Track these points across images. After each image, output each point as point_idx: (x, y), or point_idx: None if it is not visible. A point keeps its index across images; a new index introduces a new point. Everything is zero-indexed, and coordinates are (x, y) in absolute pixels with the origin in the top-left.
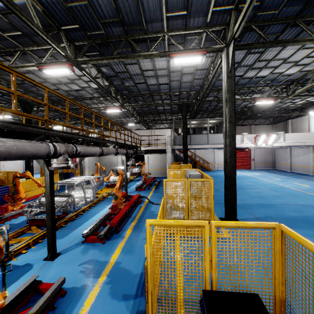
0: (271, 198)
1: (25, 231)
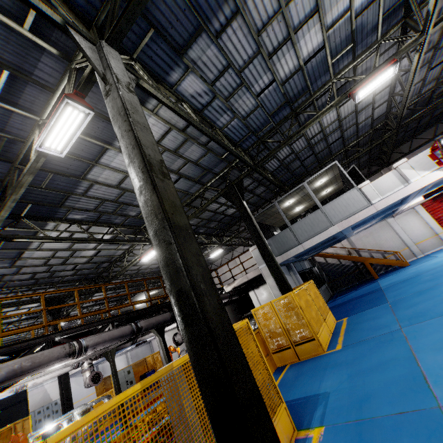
0: None
1: None
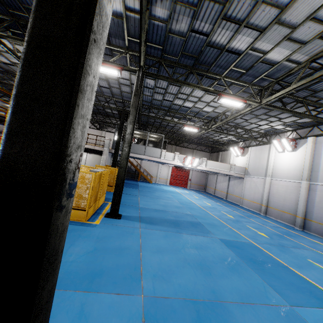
0: (170, 207)
1: None
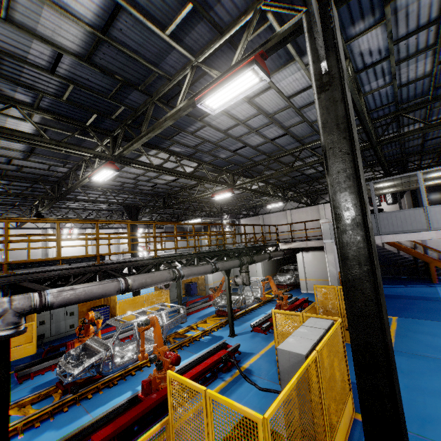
0: None
1: (51, 393)
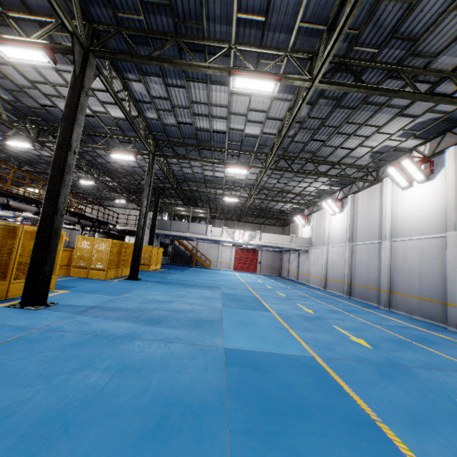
0: (202, 280)
1: None
